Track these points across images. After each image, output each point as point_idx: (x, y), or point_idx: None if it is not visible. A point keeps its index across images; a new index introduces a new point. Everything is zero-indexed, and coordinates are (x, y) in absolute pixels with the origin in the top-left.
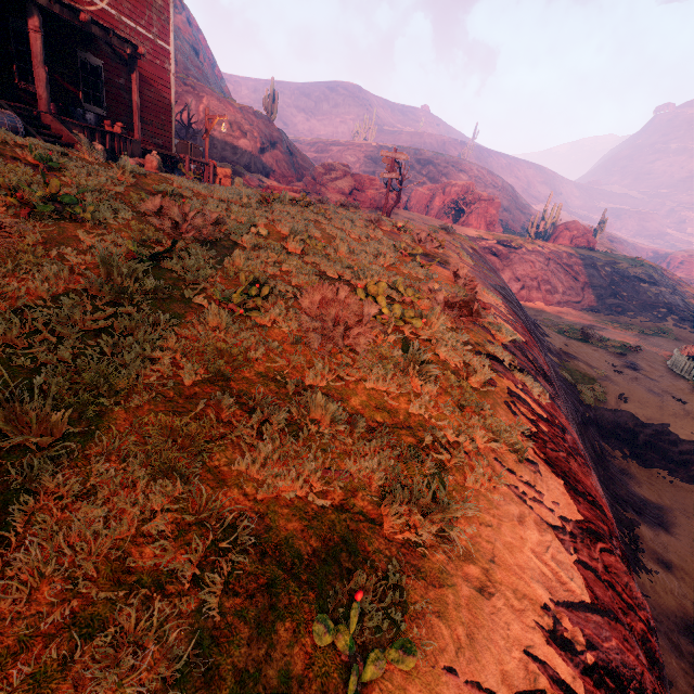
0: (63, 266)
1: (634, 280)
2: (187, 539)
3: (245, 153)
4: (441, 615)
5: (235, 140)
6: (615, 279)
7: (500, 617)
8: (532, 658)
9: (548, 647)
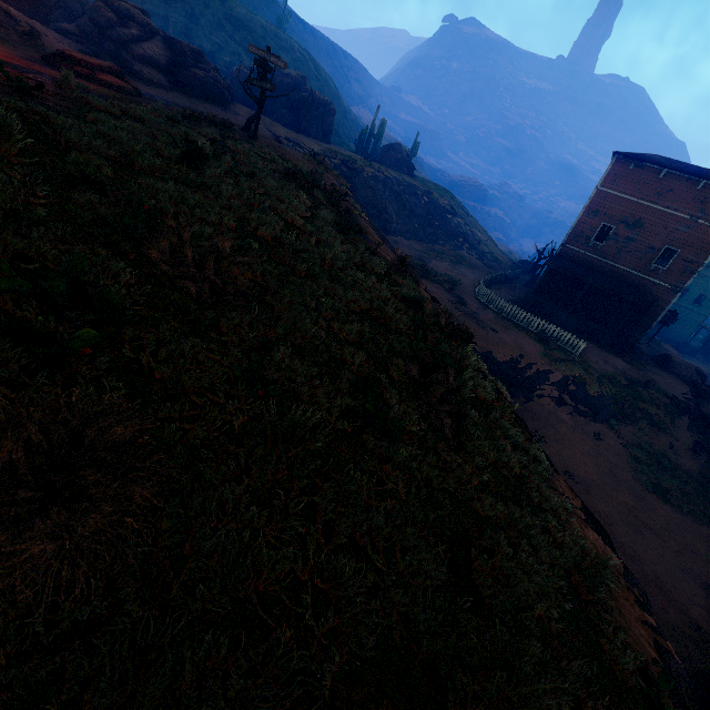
0: (209, 453)
1: (443, 211)
2: (574, 704)
3: None
4: (624, 632)
5: None
6: (431, 209)
7: (627, 609)
8: (643, 623)
9: (641, 611)
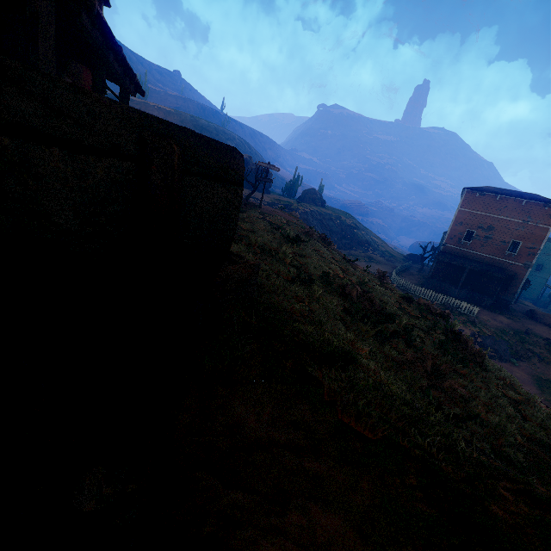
0: None
1: (351, 227)
2: None
3: None
4: None
5: None
6: (343, 227)
7: None
8: None
9: None
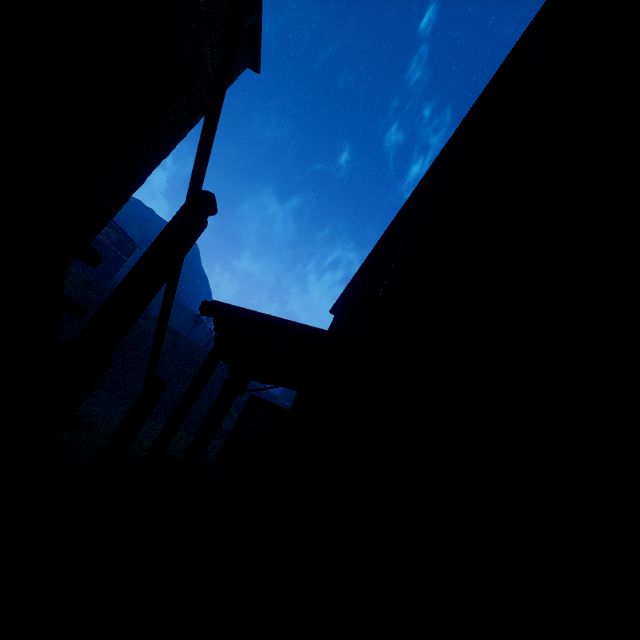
0: None
1: None
2: None
3: (173, 325)
4: None
5: (172, 318)
6: None
7: None
8: None
9: None
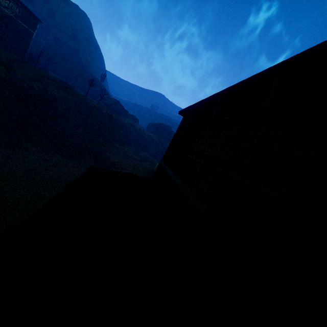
0: None
1: None
2: None
3: (80, 83)
4: None
5: (78, 78)
6: None
7: None
8: None
9: None
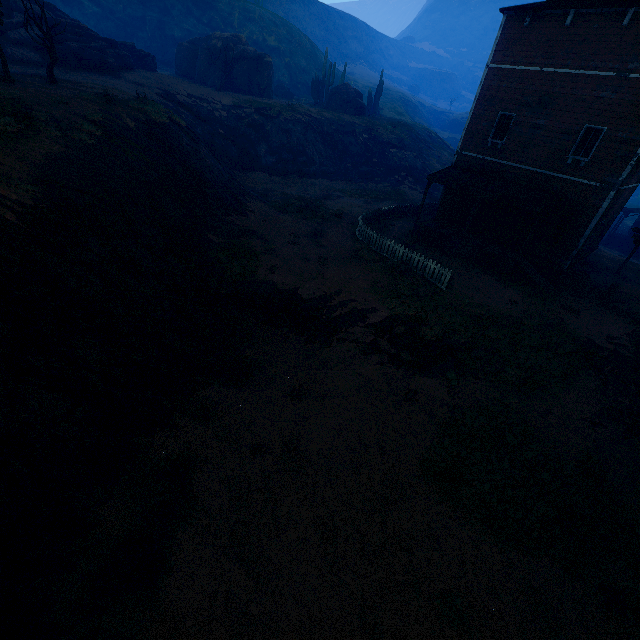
0: None
1: (386, 146)
2: None
3: None
4: None
5: None
6: (370, 146)
7: None
8: None
9: None
